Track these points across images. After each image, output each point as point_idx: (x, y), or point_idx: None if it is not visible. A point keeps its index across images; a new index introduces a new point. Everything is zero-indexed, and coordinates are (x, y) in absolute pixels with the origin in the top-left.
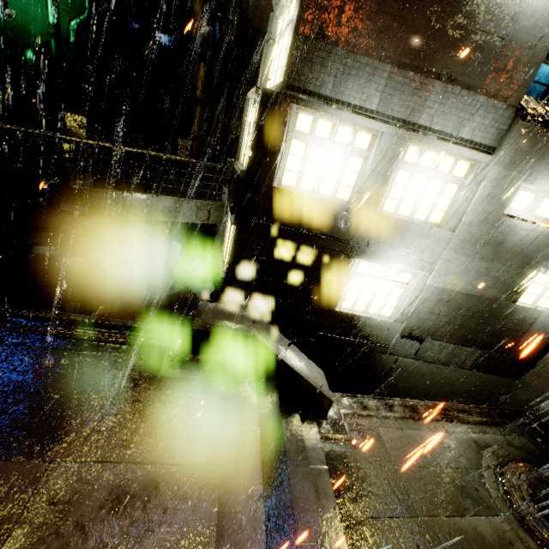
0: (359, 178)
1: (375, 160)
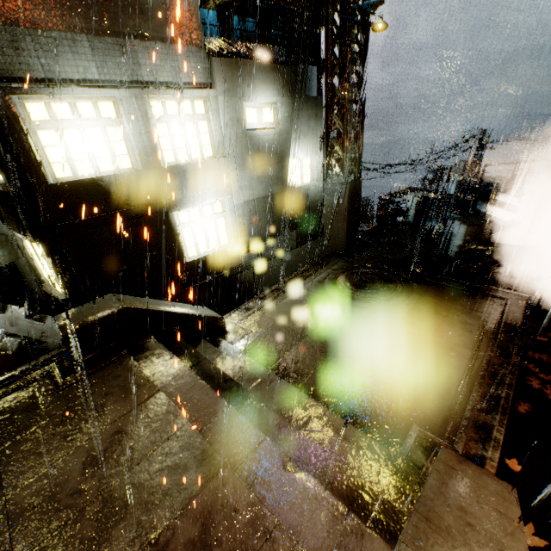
0: (129, 144)
1: (130, 124)
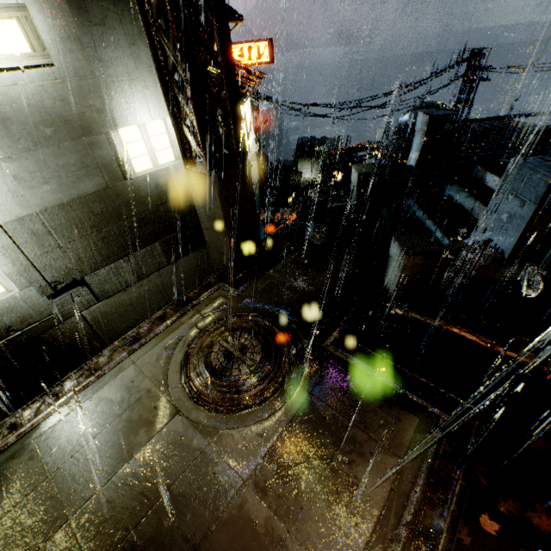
0: None
1: None
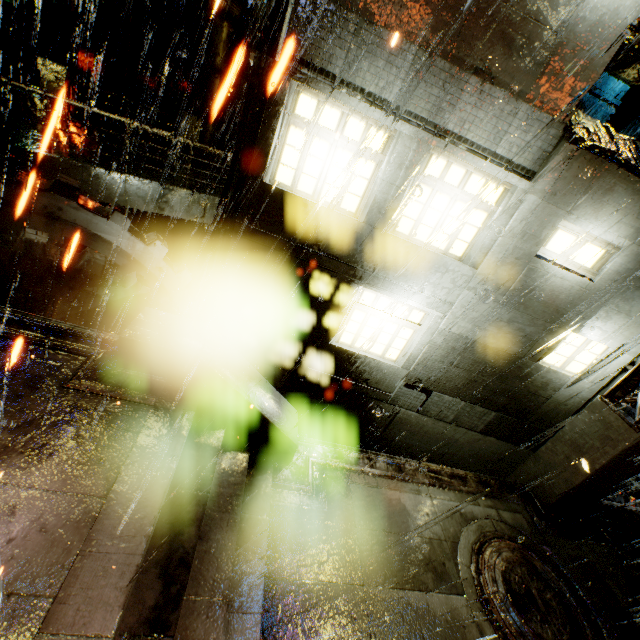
0: (370, 187)
1: (389, 167)
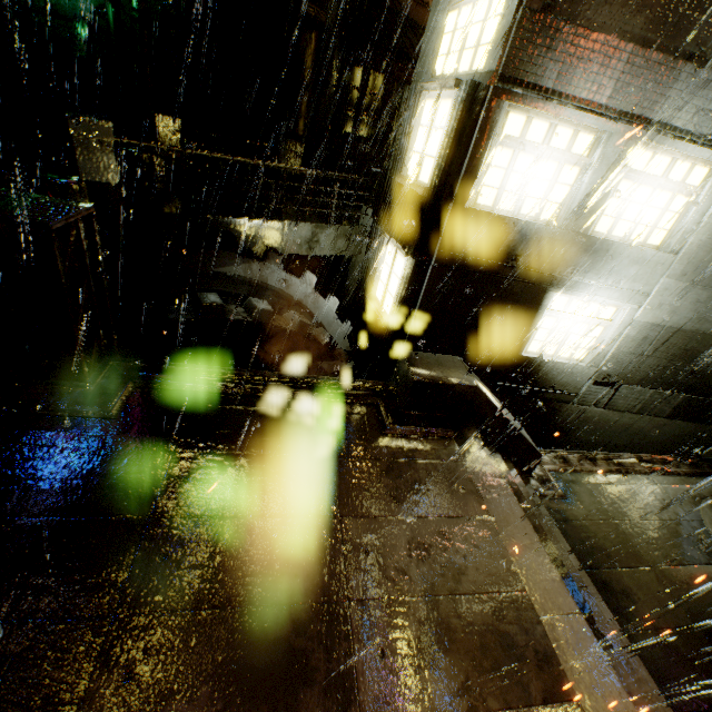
0: (572, 193)
1: (596, 169)
